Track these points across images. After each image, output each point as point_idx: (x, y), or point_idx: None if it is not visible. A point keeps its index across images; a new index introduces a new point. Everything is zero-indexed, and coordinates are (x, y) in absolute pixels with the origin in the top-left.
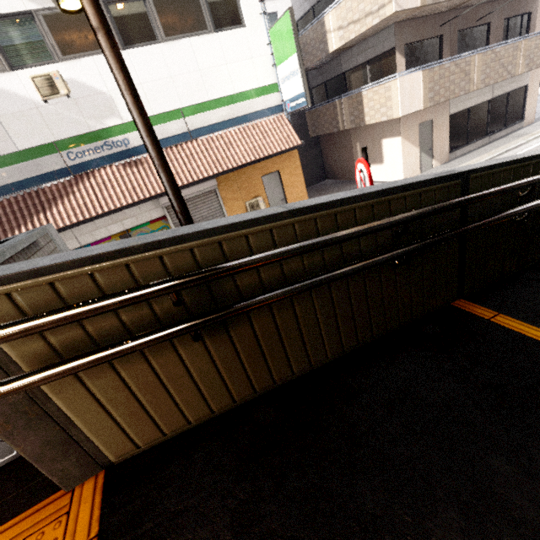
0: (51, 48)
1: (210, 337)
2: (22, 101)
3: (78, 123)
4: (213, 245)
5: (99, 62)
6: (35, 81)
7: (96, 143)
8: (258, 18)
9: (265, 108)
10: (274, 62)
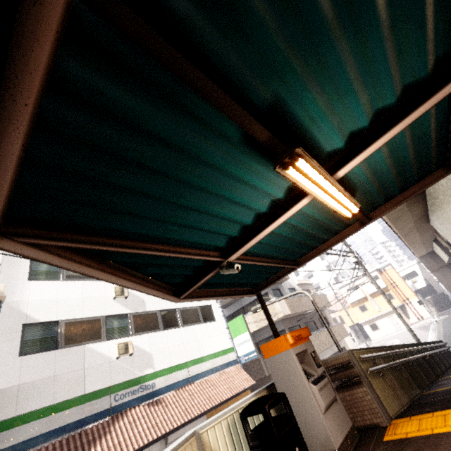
0: (131, 329)
1: (382, 378)
2: (103, 358)
3: (129, 372)
4: (369, 351)
5: (150, 336)
6: (119, 345)
7: (135, 387)
8: (221, 318)
9: (229, 361)
10: (230, 336)
